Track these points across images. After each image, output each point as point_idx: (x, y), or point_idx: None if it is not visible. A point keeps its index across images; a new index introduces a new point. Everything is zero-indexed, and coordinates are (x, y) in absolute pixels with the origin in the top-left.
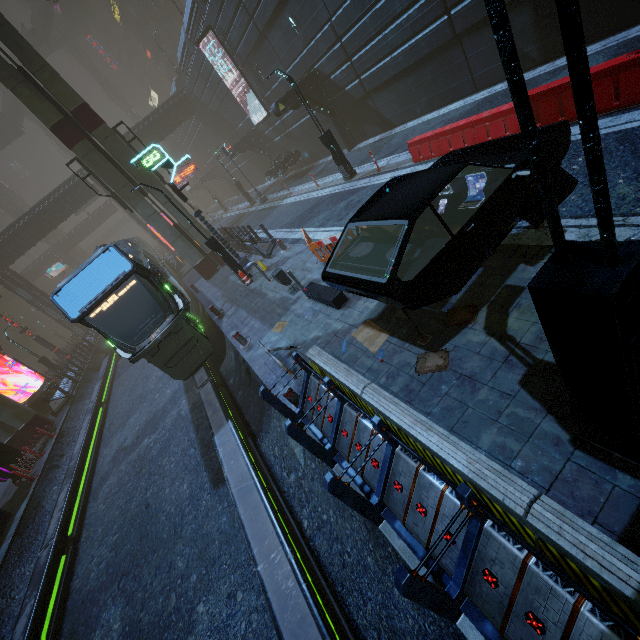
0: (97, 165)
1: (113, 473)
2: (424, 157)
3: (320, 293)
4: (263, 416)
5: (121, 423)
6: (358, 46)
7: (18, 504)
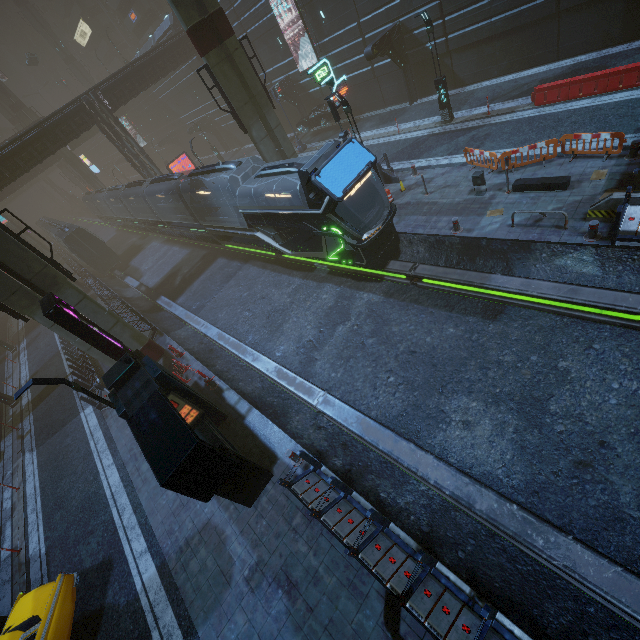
0: (226, 77)
1: (318, 356)
2: (548, 101)
3: (543, 181)
4: (513, 270)
5: (271, 331)
6: (458, 7)
7: (215, 398)
